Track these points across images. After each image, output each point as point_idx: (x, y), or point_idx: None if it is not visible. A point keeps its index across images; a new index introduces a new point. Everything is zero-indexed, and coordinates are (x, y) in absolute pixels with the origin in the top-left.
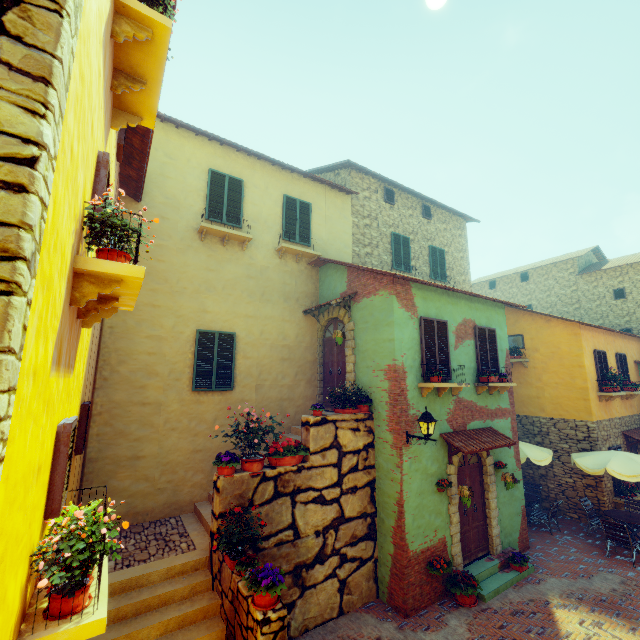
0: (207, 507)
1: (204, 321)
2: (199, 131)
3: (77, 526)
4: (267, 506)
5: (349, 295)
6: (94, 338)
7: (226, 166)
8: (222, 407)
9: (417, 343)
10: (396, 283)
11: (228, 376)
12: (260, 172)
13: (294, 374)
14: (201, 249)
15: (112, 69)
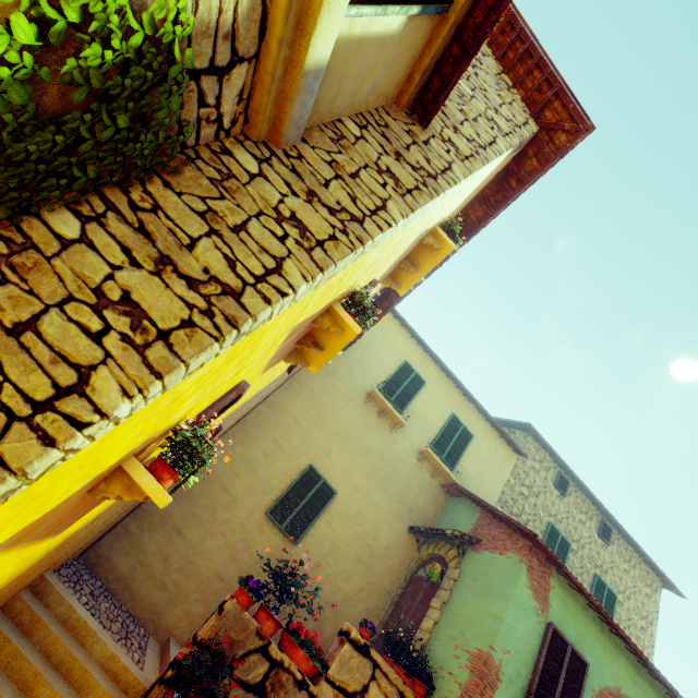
0: (178, 650)
1: (321, 461)
2: (415, 334)
3: (216, 425)
4: (241, 691)
5: (470, 536)
6: (254, 400)
7: (419, 366)
8: (274, 554)
9: (532, 654)
10: (533, 553)
11: (302, 527)
12: (443, 385)
13: (359, 586)
14: (360, 407)
15: (406, 256)
